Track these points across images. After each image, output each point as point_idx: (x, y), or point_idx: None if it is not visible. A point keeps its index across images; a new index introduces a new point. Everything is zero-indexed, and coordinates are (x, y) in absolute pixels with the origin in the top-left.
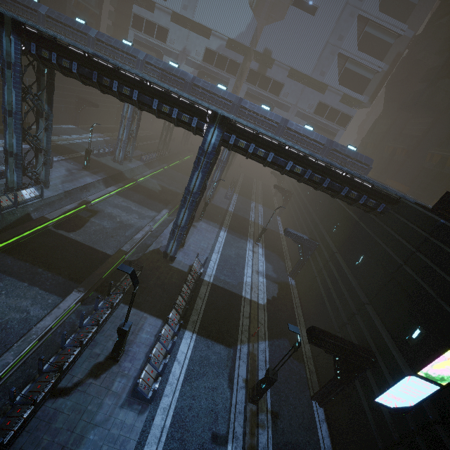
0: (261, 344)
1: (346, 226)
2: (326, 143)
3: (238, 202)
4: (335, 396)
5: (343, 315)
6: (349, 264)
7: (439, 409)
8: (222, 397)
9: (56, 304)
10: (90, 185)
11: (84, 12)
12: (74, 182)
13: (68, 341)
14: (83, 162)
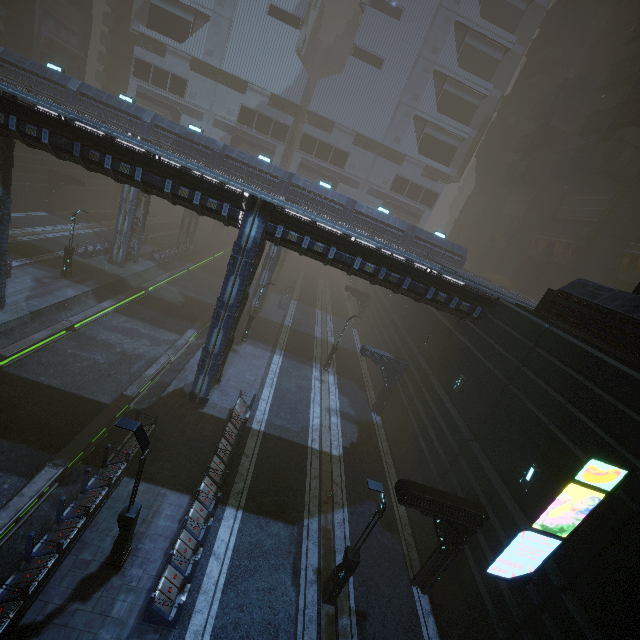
0: (338, 513)
1: (439, 337)
2: (407, 230)
3: (297, 312)
4: (441, 575)
5: (444, 459)
6: (447, 389)
7: (564, 571)
8: (284, 601)
9: (17, 489)
10: (72, 300)
11: (61, 53)
12: (47, 297)
13: (37, 547)
14: (61, 266)
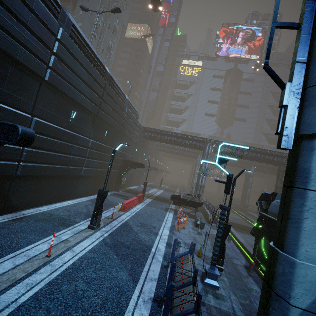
0: None
1: None
2: None
3: (253, 208)
4: None
5: None
6: None
7: None
8: None
9: None
10: None
11: None
12: None
13: None
14: None
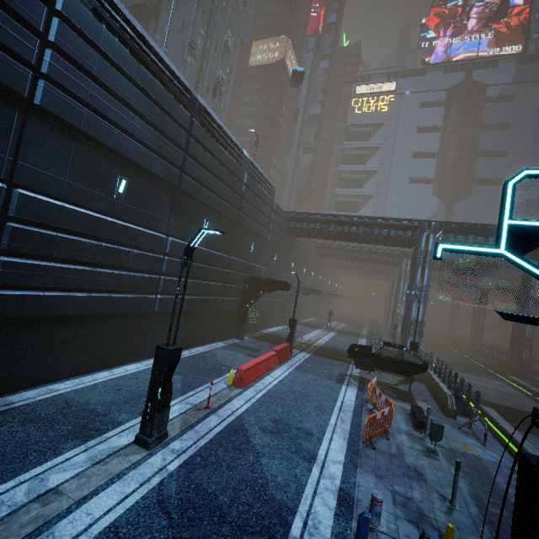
0: None
1: None
2: None
3: None
4: None
5: None
6: None
7: None
8: None
9: None
10: None
11: None
12: None
13: None
14: None
